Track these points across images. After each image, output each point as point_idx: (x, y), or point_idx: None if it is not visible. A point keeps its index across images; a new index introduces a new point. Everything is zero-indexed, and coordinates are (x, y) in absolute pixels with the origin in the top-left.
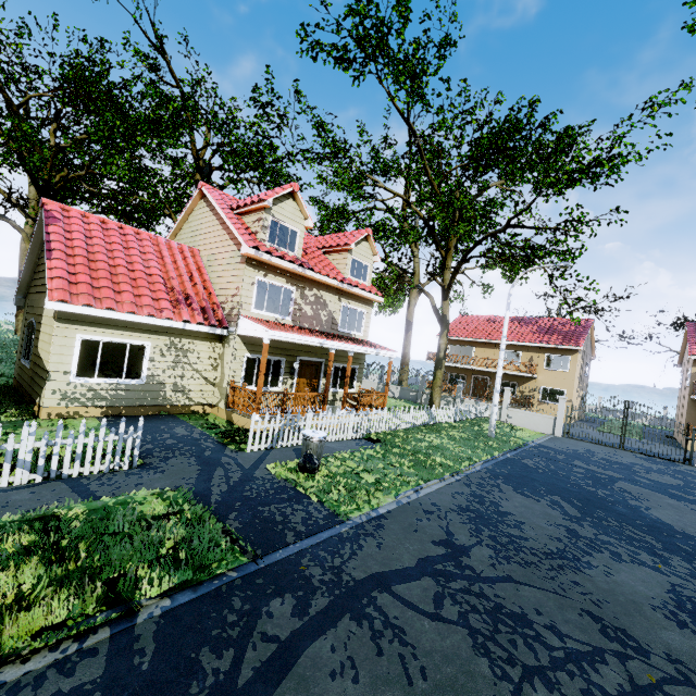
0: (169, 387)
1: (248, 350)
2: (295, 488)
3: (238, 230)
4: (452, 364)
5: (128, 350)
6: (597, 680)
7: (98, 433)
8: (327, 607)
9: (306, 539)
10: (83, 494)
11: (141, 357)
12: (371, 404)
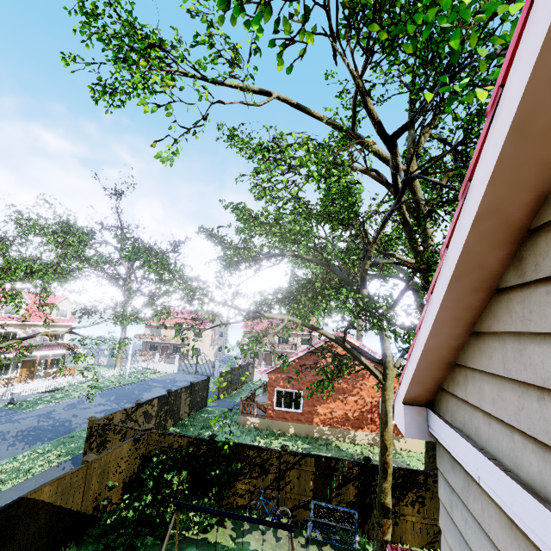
0: None
1: None
2: (5, 408)
3: None
4: (147, 340)
5: None
6: (59, 420)
7: None
8: (5, 423)
9: (4, 417)
10: None
11: None
12: (65, 374)
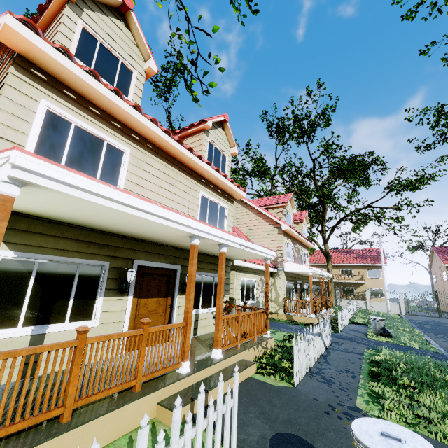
0: (261, 304)
1: (286, 279)
2: (398, 344)
3: (275, 217)
4: (316, 280)
5: (250, 284)
6: None
7: (273, 330)
8: None
9: None
10: (352, 353)
11: (253, 287)
12: (328, 305)
